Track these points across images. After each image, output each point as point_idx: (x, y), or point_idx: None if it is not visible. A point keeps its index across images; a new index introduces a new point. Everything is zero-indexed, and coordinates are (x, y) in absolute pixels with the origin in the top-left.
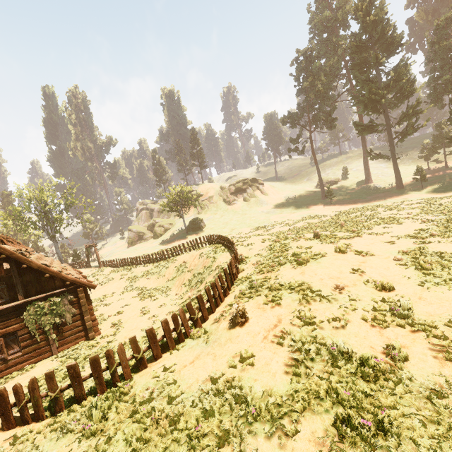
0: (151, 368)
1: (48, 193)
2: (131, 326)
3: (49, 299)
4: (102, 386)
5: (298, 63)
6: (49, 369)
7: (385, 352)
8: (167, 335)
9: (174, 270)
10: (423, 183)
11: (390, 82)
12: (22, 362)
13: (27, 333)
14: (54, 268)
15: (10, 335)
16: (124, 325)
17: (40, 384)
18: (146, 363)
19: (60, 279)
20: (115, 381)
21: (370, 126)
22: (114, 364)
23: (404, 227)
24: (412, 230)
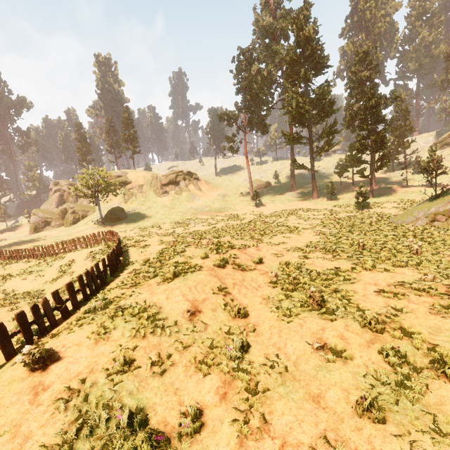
0: None
1: None
2: None
3: None
4: None
5: (239, 61)
6: None
7: (177, 421)
8: None
9: (57, 269)
10: (333, 197)
11: (314, 99)
12: None
13: None
14: None
15: None
16: None
17: None
18: None
19: None
20: None
21: (296, 137)
22: None
23: (300, 238)
24: (304, 242)
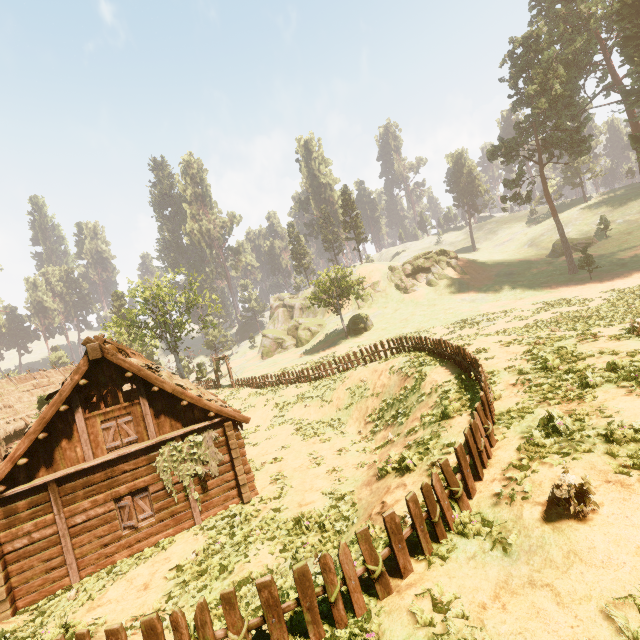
0: (402, 596)
1: (166, 289)
2: (303, 485)
3: (188, 438)
4: (316, 627)
5: (513, 59)
6: (194, 551)
7: None
8: (417, 526)
9: (347, 393)
10: None
11: None
12: (156, 533)
13: (161, 489)
14: (191, 392)
15: (140, 491)
16: (291, 482)
17: (187, 578)
18: (389, 583)
19: (200, 408)
20: (339, 617)
21: None
22: (336, 584)
23: None
24: None
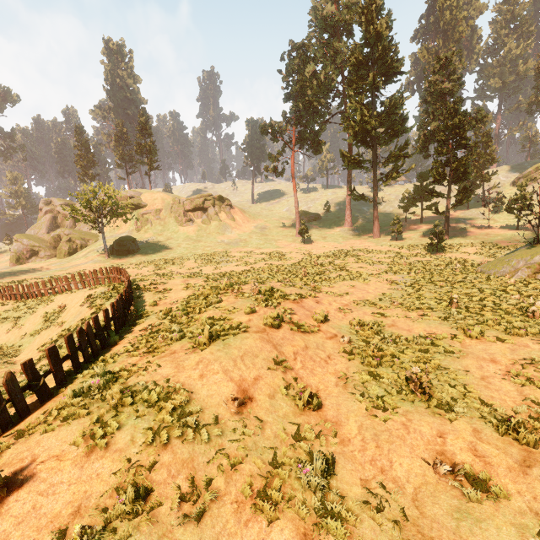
0: None
1: None
2: None
3: None
4: None
5: (290, 59)
6: None
7: None
8: None
9: (42, 317)
10: (398, 236)
11: (383, 113)
12: None
13: None
14: None
15: None
16: None
17: None
18: None
19: None
20: None
21: (357, 159)
22: None
23: (368, 287)
24: (374, 293)
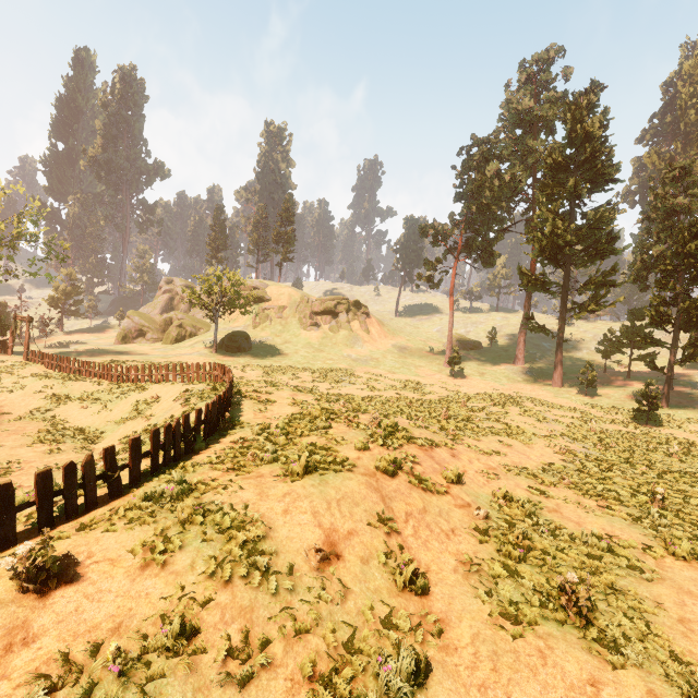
0: None
1: None
2: None
3: None
4: None
5: (469, 154)
6: None
7: None
8: None
9: (132, 406)
10: (589, 390)
11: (584, 227)
12: None
13: None
14: None
15: None
16: None
17: None
18: None
19: None
20: None
21: (540, 280)
22: None
23: (530, 451)
24: (538, 461)
